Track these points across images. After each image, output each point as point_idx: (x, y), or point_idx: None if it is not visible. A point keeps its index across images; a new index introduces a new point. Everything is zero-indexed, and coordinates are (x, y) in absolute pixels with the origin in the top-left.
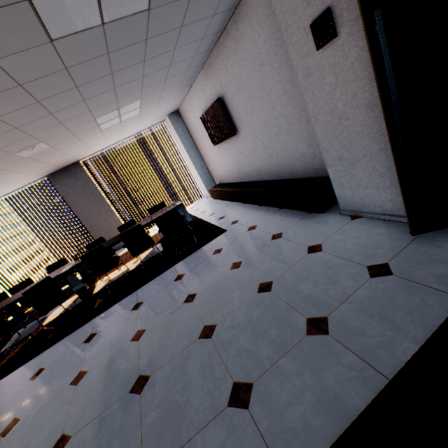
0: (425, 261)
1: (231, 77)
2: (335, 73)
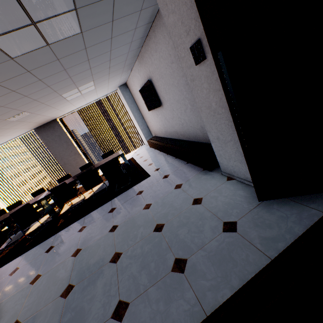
0: (260, 224)
1: (154, 67)
2: (208, 82)
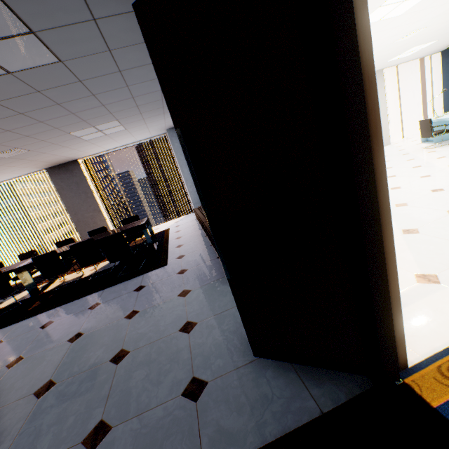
0: (231, 400)
1: None
2: None
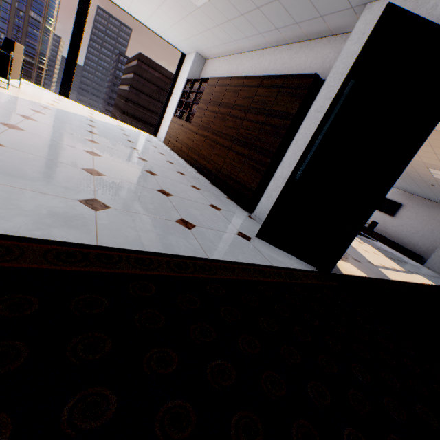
0: None
1: (416, 207)
2: None
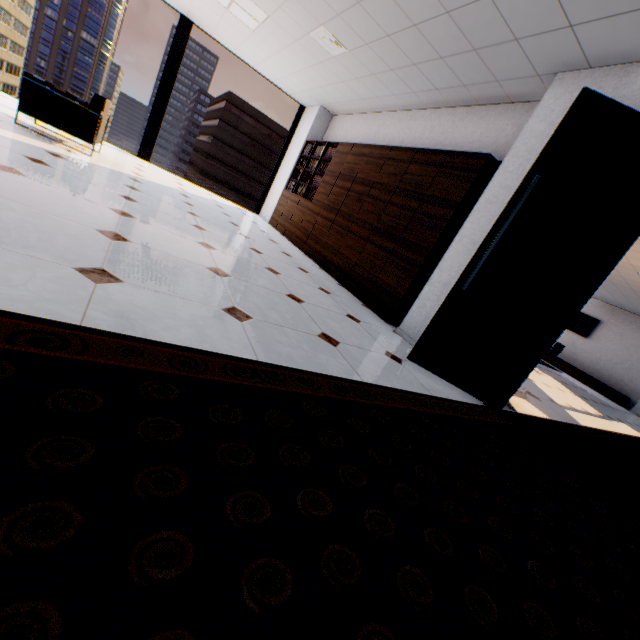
0: None
1: (620, 326)
2: None
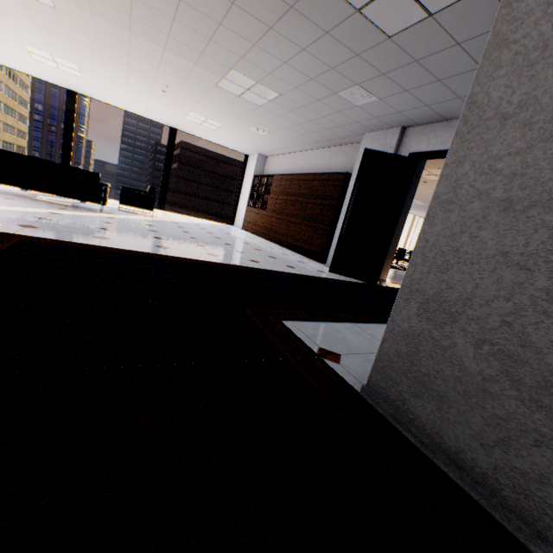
0: None
1: None
2: None
